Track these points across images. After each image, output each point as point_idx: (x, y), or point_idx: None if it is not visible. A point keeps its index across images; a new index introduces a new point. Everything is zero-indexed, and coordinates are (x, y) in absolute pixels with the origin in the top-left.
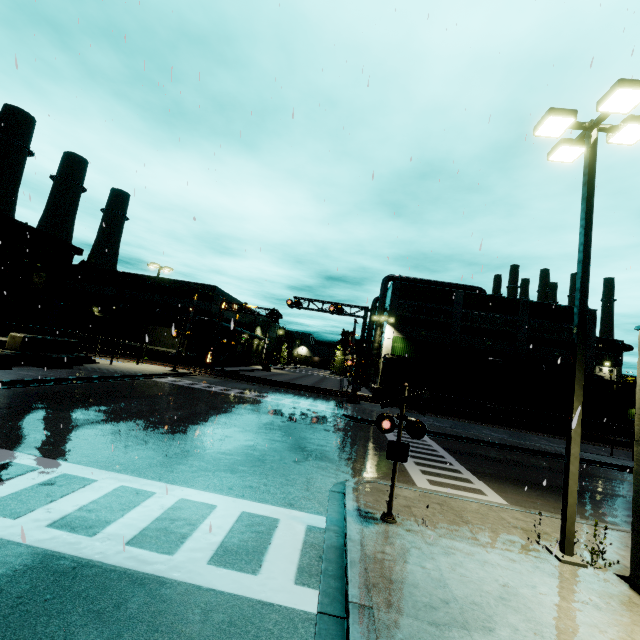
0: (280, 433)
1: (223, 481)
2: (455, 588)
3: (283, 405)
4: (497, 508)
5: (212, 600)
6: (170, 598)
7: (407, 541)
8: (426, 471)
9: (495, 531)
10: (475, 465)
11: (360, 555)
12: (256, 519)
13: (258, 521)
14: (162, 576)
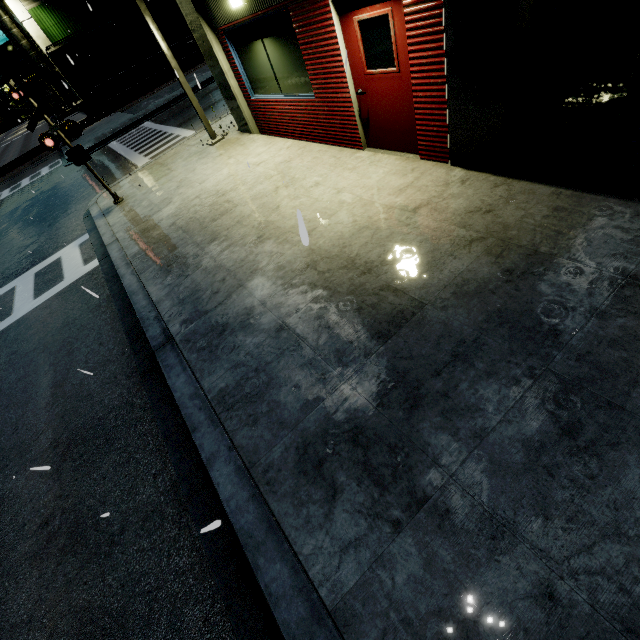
0: (23, 221)
1: (7, 277)
2: (157, 201)
3: (6, 200)
4: (187, 142)
5: (48, 302)
6: (27, 319)
7: (132, 203)
8: (148, 153)
9: (182, 157)
10: (184, 119)
11: (107, 229)
12: (46, 269)
13: (48, 268)
14: (15, 321)
